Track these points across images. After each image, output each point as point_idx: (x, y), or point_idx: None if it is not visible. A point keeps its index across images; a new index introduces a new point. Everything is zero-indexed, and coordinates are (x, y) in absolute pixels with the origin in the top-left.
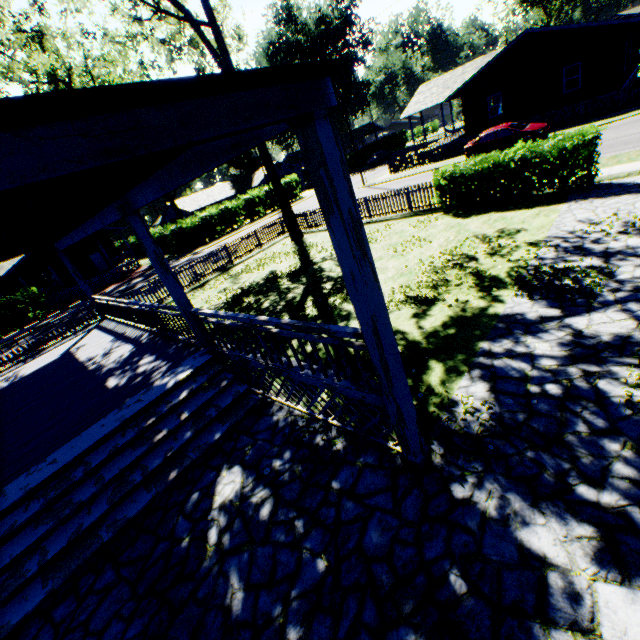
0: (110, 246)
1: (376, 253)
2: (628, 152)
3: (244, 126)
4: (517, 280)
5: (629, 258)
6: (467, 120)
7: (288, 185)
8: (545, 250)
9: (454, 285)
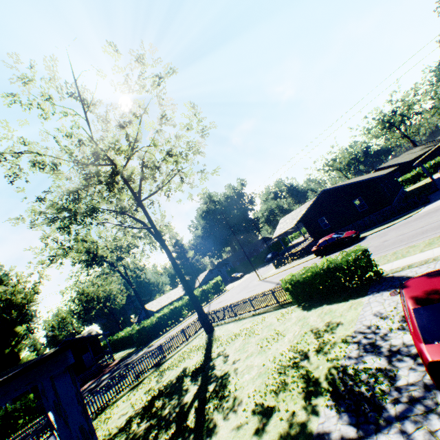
0: (98, 345)
1: (250, 348)
2: (401, 249)
3: None
4: (330, 384)
5: (404, 358)
6: (311, 232)
7: (215, 283)
8: (351, 346)
9: (288, 389)
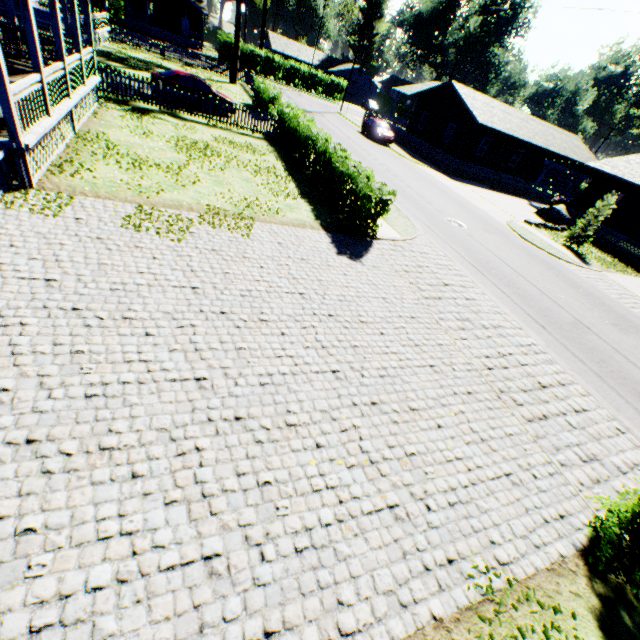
0: (199, 23)
1: None
2: None
3: None
4: None
5: None
6: (412, 120)
7: (334, 84)
8: None
9: None
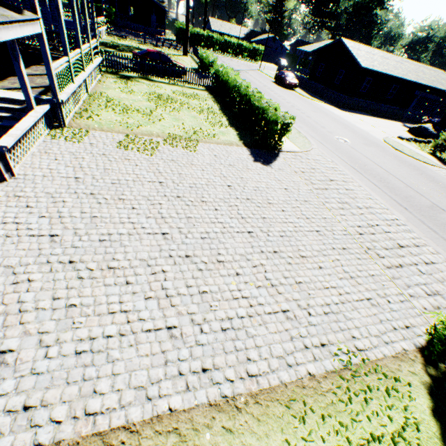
0: (162, 17)
1: None
2: None
3: None
4: None
5: None
6: (312, 70)
7: (255, 50)
8: None
9: None
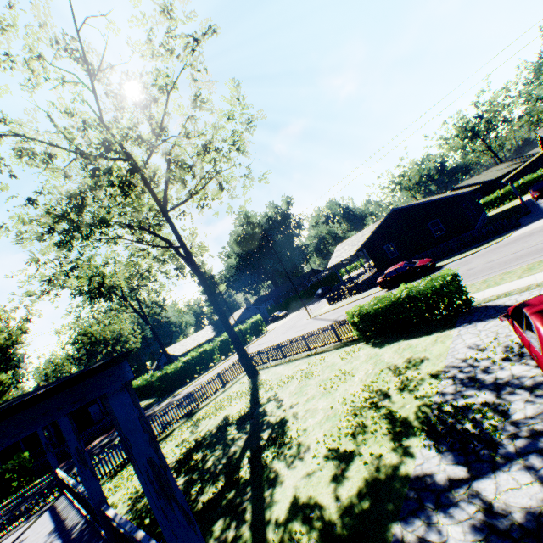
0: None
1: (310, 390)
2: (493, 276)
3: (11, 442)
4: (424, 423)
5: (517, 390)
6: (375, 261)
7: (254, 323)
8: (445, 382)
9: (369, 432)
